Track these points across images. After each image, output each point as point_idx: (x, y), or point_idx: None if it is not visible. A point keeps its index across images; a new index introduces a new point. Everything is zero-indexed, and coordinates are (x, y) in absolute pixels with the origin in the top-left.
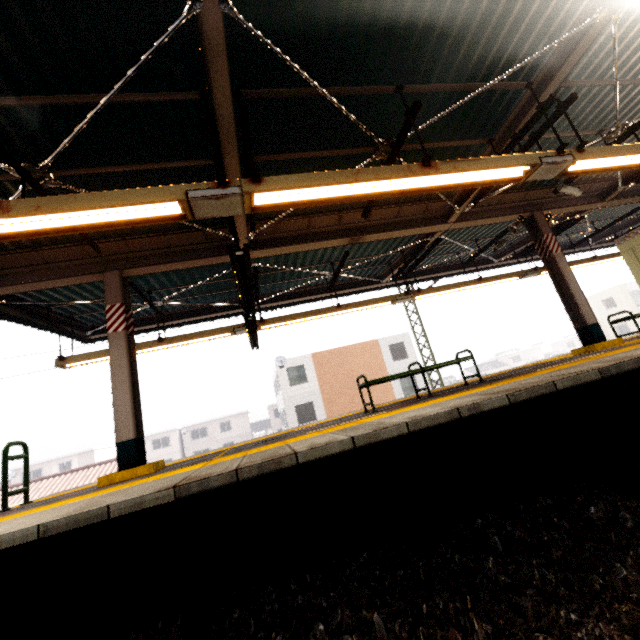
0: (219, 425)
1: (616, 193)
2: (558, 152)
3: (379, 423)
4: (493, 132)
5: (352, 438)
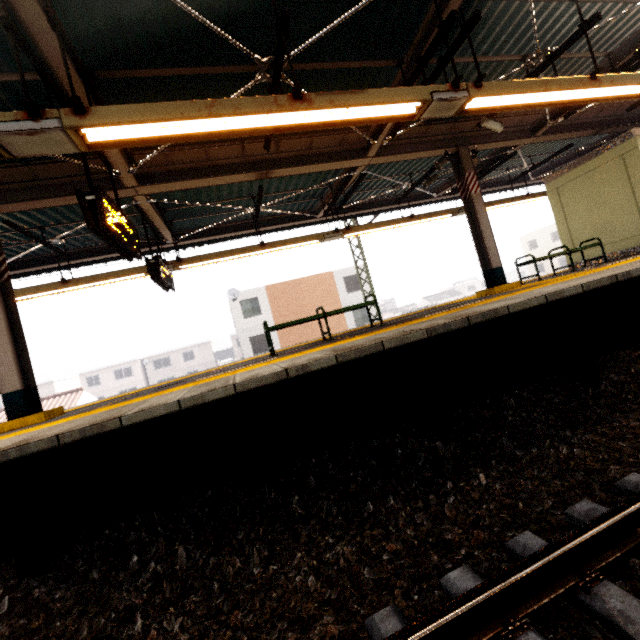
0: (182, 355)
1: (546, 128)
2: (453, 86)
3: (229, 380)
4: (404, 52)
5: (178, 401)
